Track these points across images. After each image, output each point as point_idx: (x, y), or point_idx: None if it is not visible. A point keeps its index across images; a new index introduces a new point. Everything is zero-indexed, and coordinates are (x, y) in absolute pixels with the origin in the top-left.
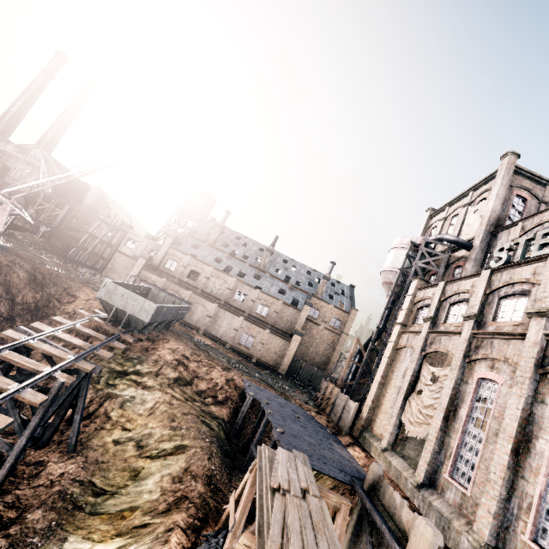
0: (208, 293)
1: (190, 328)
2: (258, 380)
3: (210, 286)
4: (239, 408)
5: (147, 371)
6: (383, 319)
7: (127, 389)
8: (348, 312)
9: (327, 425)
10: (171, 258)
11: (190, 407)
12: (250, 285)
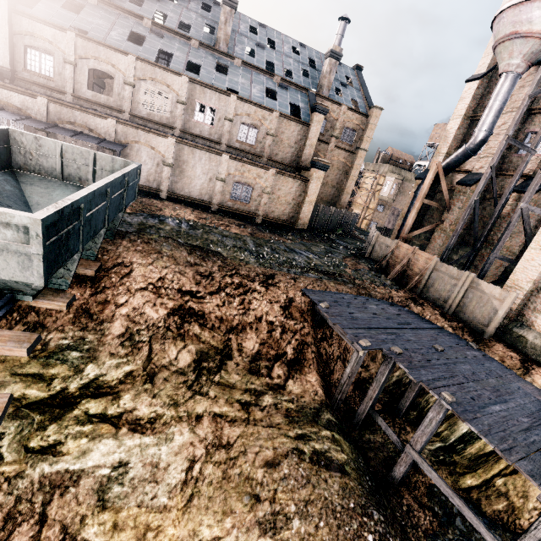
0: (146, 118)
1: (142, 194)
2: (314, 275)
3: (143, 101)
4: (318, 347)
5: (118, 375)
6: (493, 119)
7: (92, 450)
8: (367, 115)
9: (450, 326)
10: (30, 45)
11: (265, 429)
12: (216, 88)
